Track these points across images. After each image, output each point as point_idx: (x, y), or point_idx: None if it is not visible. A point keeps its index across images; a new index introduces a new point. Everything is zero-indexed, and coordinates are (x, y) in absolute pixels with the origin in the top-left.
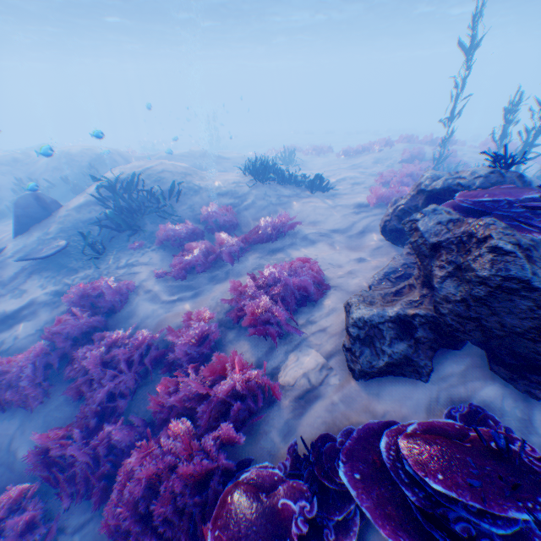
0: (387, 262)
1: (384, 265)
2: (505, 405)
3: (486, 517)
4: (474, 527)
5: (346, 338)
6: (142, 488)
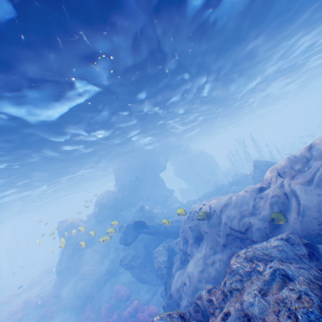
0: None
1: None
2: None
3: None
4: None
5: None
6: None
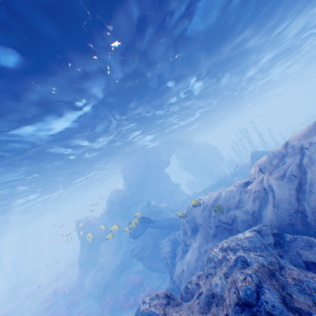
0: None
1: None
2: None
3: None
4: None
5: None
6: None
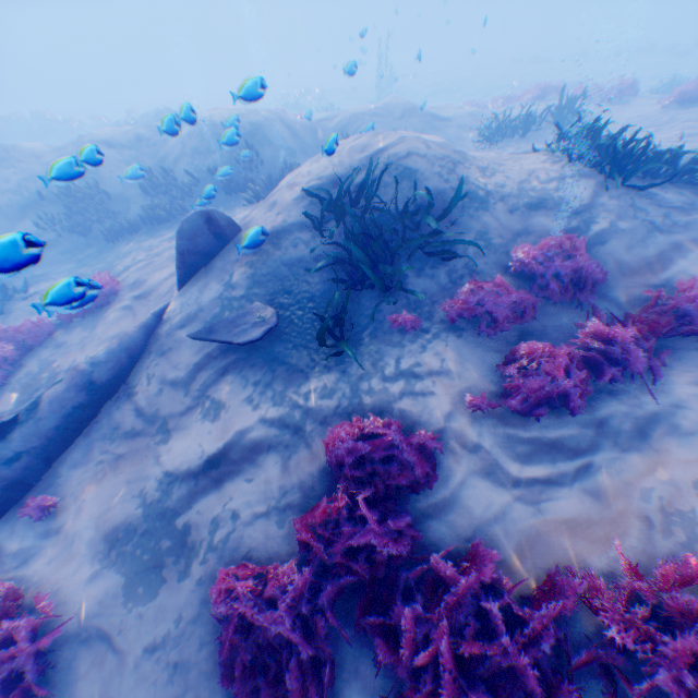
0: None
1: None
2: None
3: None
4: None
5: None
6: None
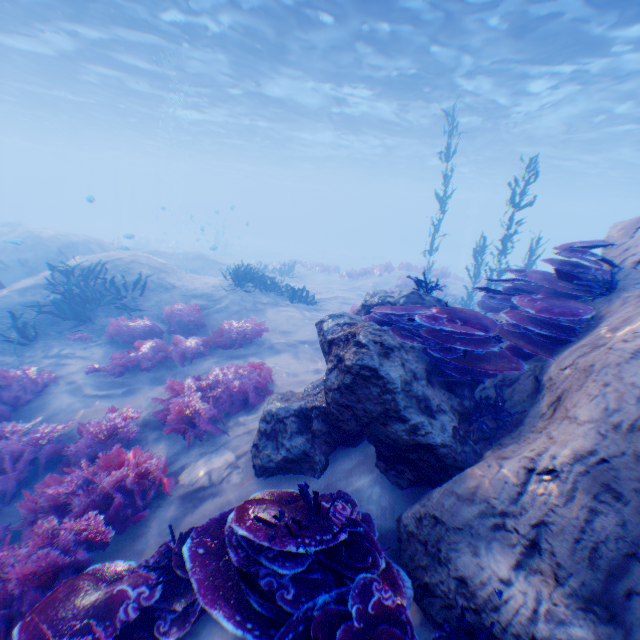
0: None
1: None
2: (375, 494)
3: (279, 560)
4: (278, 580)
5: (255, 432)
6: None
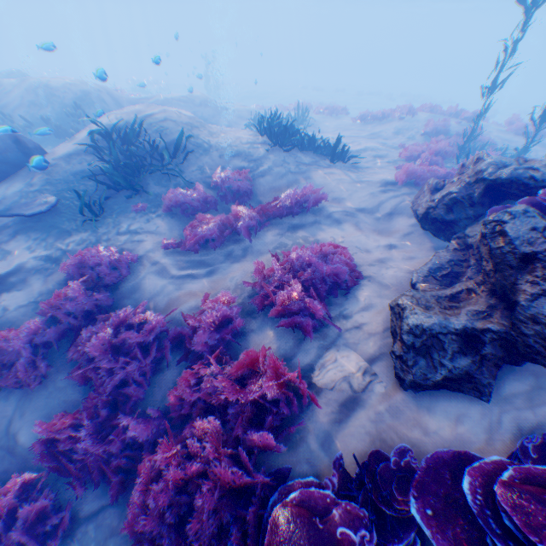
0: (421, 252)
1: (418, 255)
2: None
3: None
4: None
5: (396, 345)
6: (170, 493)
